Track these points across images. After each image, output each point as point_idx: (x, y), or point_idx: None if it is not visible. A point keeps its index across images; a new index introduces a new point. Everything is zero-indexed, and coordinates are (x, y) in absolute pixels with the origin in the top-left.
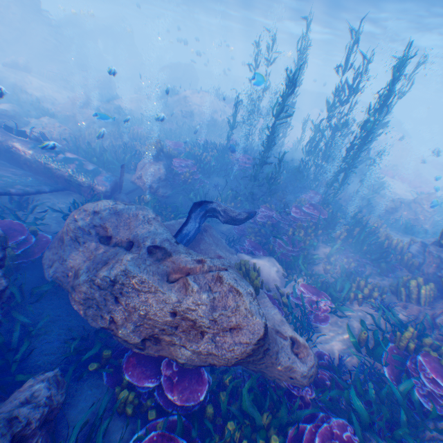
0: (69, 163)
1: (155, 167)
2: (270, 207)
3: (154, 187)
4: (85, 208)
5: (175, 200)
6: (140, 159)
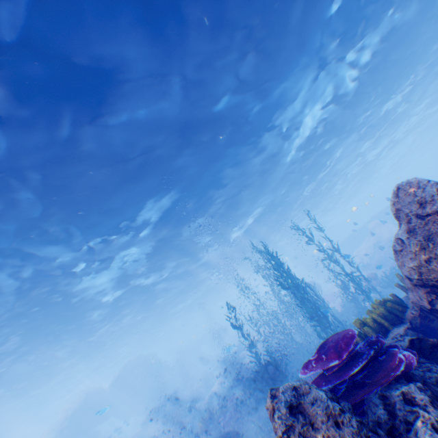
0: None
1: None
2: None
3: None
4: None
5: None
6: None
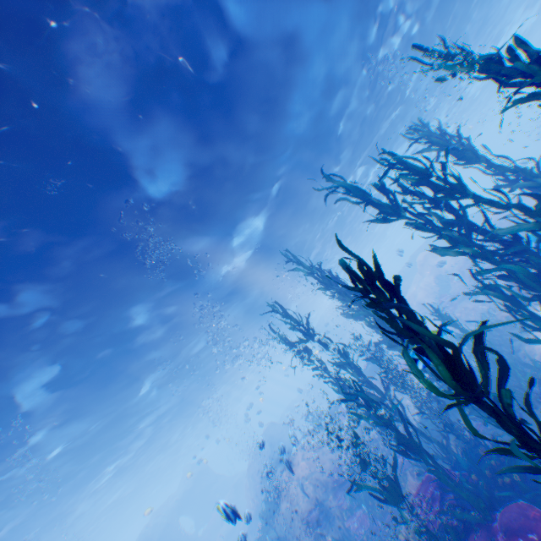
0: None
1: None
2: None
3: None
4: None
5: None
6: None
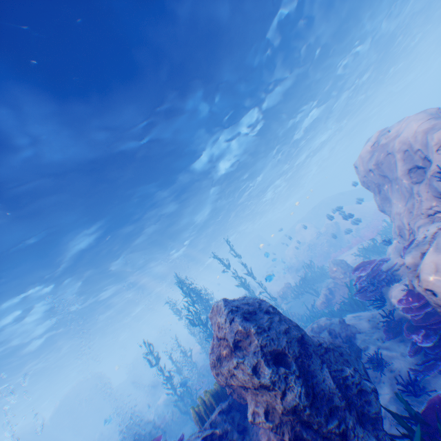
0: None
1: None
2: None
3: None
4: None
5: None
6: None
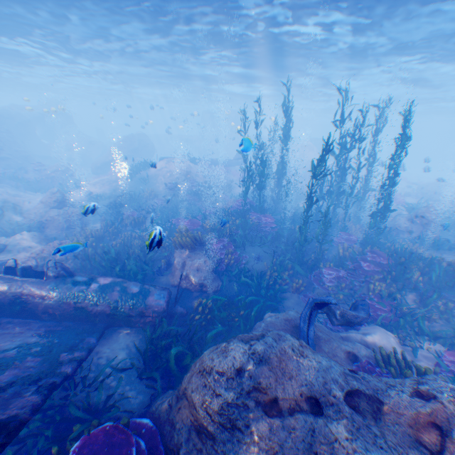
0: (107, 291)
1: (197, 259)
2: (330, 265)
3: (206, 284)
4: (217, 368)
5: (227, 289)
6: (163, 251)
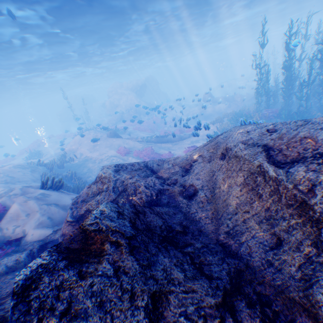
0: None
1: None
2: None
3: None
4: None
5: None
6: None
